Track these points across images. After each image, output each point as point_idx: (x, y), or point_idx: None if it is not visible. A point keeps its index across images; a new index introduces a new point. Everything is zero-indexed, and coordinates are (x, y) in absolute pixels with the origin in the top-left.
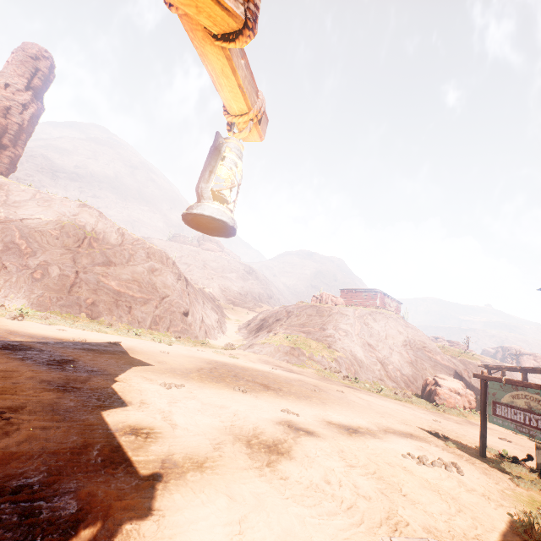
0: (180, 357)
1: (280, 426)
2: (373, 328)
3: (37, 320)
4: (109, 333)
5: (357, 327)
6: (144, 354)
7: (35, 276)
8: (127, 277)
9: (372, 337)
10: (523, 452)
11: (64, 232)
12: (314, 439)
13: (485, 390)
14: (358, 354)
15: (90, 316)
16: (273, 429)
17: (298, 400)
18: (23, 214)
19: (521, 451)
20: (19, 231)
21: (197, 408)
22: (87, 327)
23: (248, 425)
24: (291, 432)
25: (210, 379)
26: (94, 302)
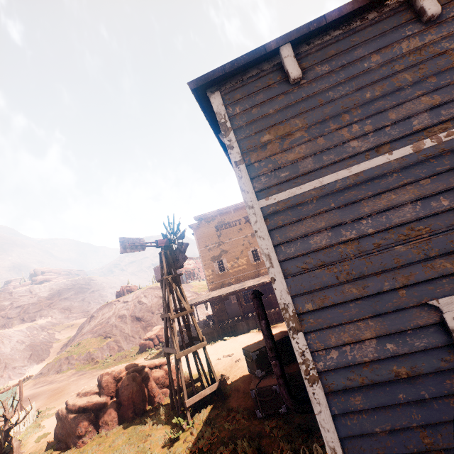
0: None
1: None
2: (143, 303)
3: None
4: None
5: (131, 309)
6: None
7: None
8: None
9: (141, 311)
10: None
11: None
12: None
13: (20, 389)
14: (126, 331)
15: None
16: None
17: None
18: None
19: None
20: None
21: None
22: None
23: None
24: None
25: None
26: None
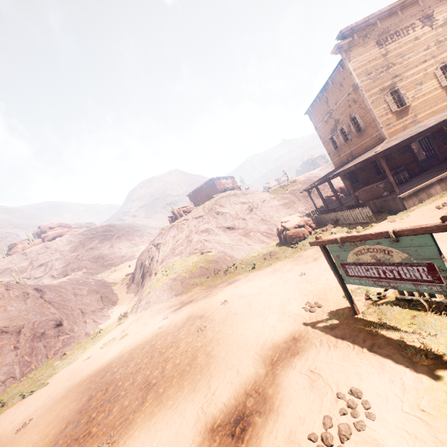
0: (44, 419)
1: None
2: (224, 213)
3: None
4: None
5: (213, 221)
6: None
7: None
8: None
9: (227, 221)
10: None
11: None
12: None
13: (328, 253)
14: (226, 242)
15: None
16: None
17: (180, 385)
18: None
19: None
20: None
21: None
22: None
23: None
24: None
25: None
26: None
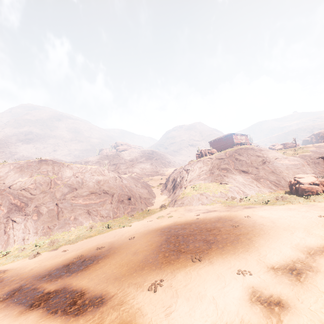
0: (143, 239)
1: (256, 308)
2: (241, 160)
3: (48, 249)
4: (93, 235)
5: (231, 164)
6: (122, 249)
7: (34, 219)
8: (86, 193)
9: (243, 166)
10: None
11: (37, 183)
12: (291, 315)
13: None
14: (240, 180)
15: (77, 227)
16: (256, 318)
17: (235, 247)
18: (8, 182)
19: None
20: (11, 195)
21: (187, 312)
22: (79, 239)
23: (234, 320)
24: (269, 314)
25: (172, 257)
26: (75, 217)
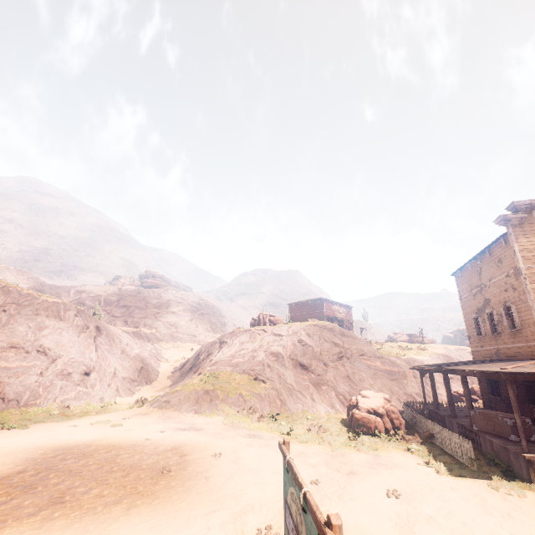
0: None
1: None
2: (307, 345)
3: None
4: None
5: (289, 347)
6: None
7: None
8: None
9: (305, 356)
10: (396, 526)
11: None
12: None
13: None
14: (288, 380)
15: None
16: None
17: (71, 524)
18: None
19: (395, 524)
20: None
21: None
22: None
23: None
24: None
25: None
26: None
